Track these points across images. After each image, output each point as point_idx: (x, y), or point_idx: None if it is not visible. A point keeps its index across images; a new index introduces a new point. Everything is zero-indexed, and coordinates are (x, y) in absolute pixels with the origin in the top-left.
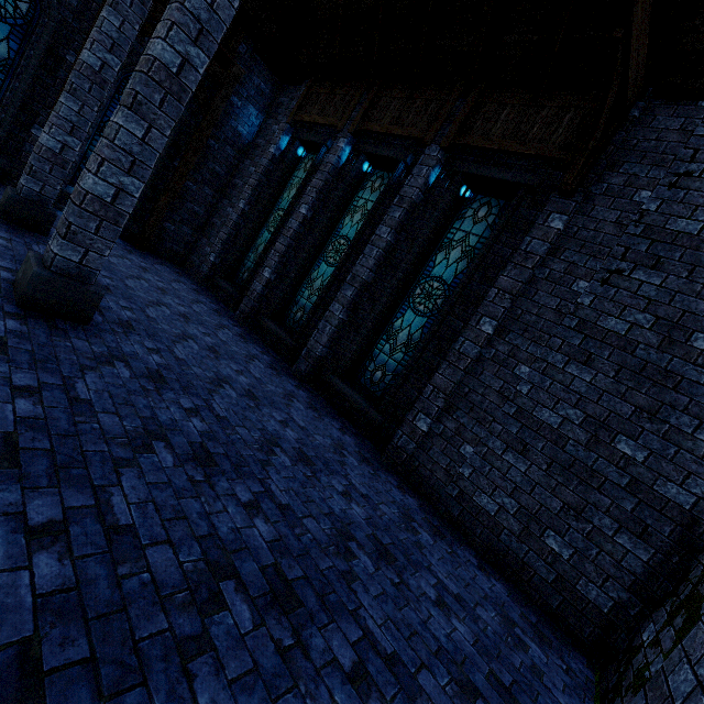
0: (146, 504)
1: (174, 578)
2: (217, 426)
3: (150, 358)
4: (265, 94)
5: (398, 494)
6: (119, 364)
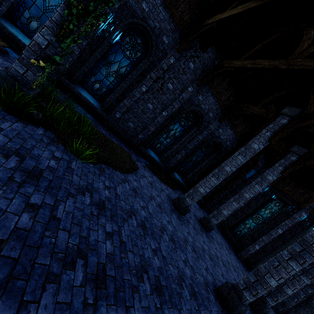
0: None
1: None
2: None
3: None
4: (259, 166)
5: None
6: None
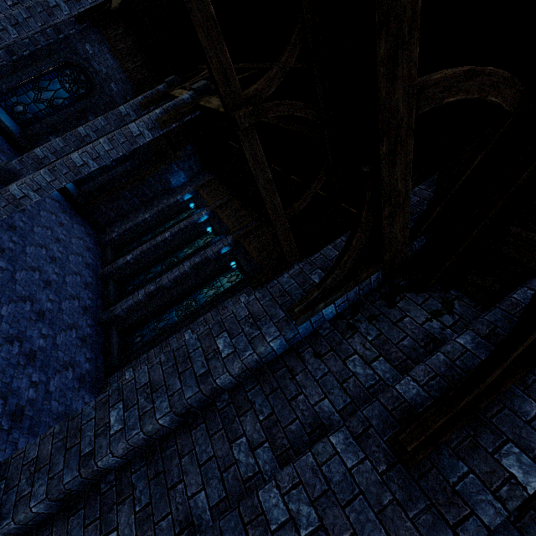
0: None
1: None
2: None
3: None
4: (194, 170)
5: (80, 405)
6: None
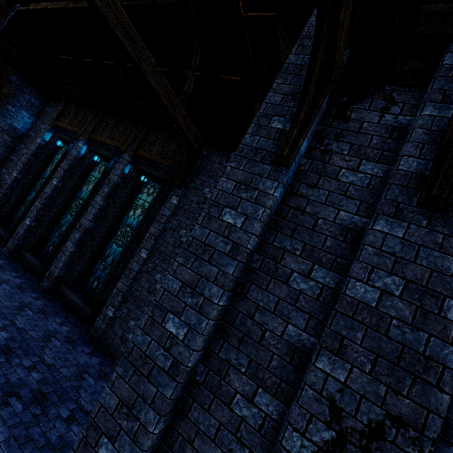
0: None
1: None
2: None
3: None
4: (35, 105)
5: (85, 358)
6: None
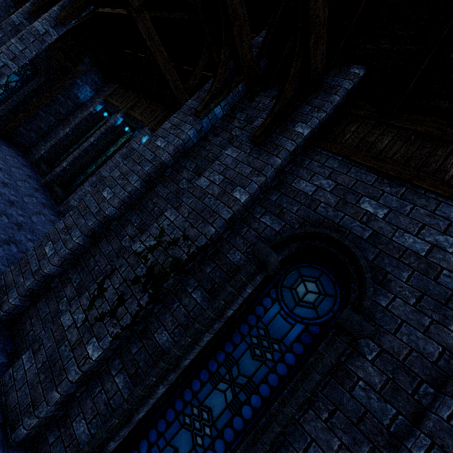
0: None
1: None
2: None
3: None
4: (97, 83)
5: None
6: None
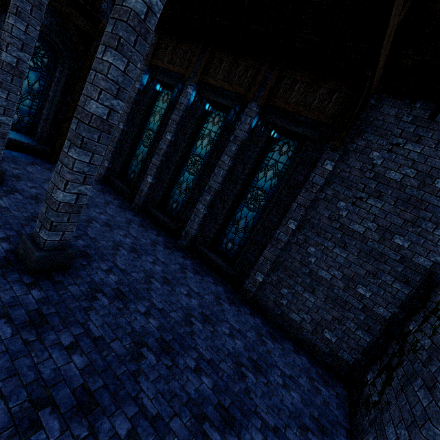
0: (157, 396)
1: (186, 434)
2: (162, 318)
3: (109, 279)
4: None
5: (252, 319)
6: (99, 295)
